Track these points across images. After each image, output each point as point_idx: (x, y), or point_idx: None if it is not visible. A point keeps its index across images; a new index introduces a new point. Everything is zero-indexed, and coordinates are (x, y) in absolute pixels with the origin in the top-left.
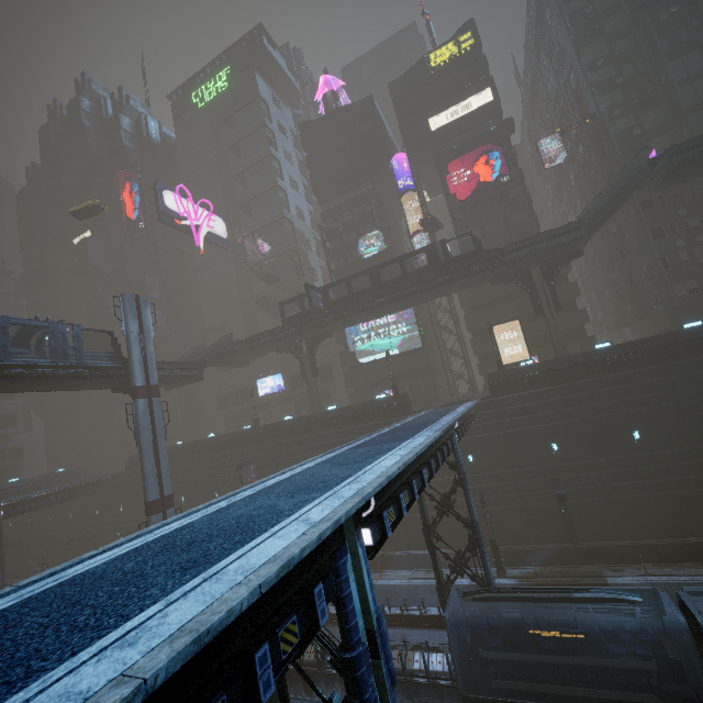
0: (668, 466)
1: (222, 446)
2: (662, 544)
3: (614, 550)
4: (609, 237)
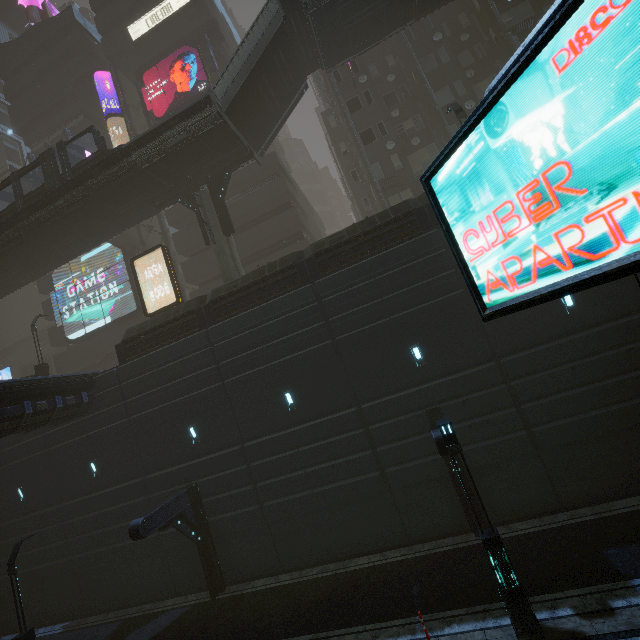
0: (328, 442)
1: None
2: (320, 578)
3: (249, 605)
4: (340, 158)
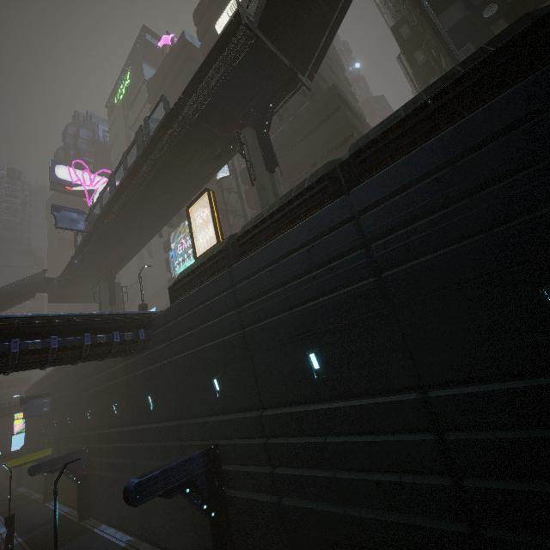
0: (368, 441)
1: (50, 378)
2: None
3: None
4: (415, 70)
